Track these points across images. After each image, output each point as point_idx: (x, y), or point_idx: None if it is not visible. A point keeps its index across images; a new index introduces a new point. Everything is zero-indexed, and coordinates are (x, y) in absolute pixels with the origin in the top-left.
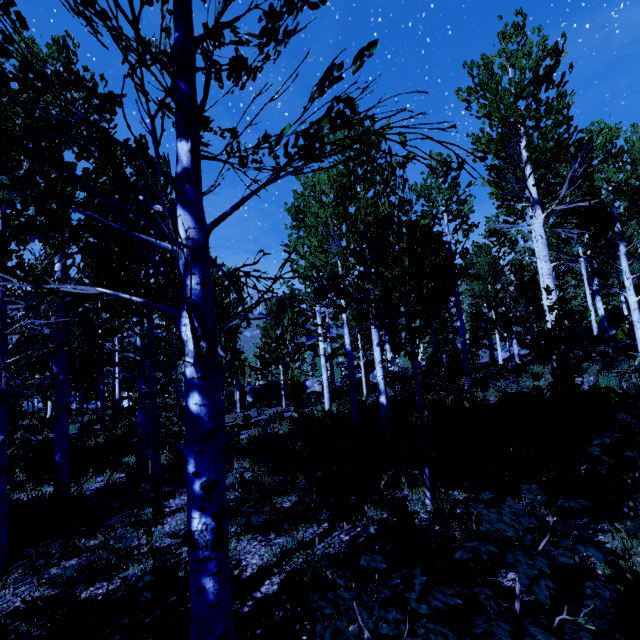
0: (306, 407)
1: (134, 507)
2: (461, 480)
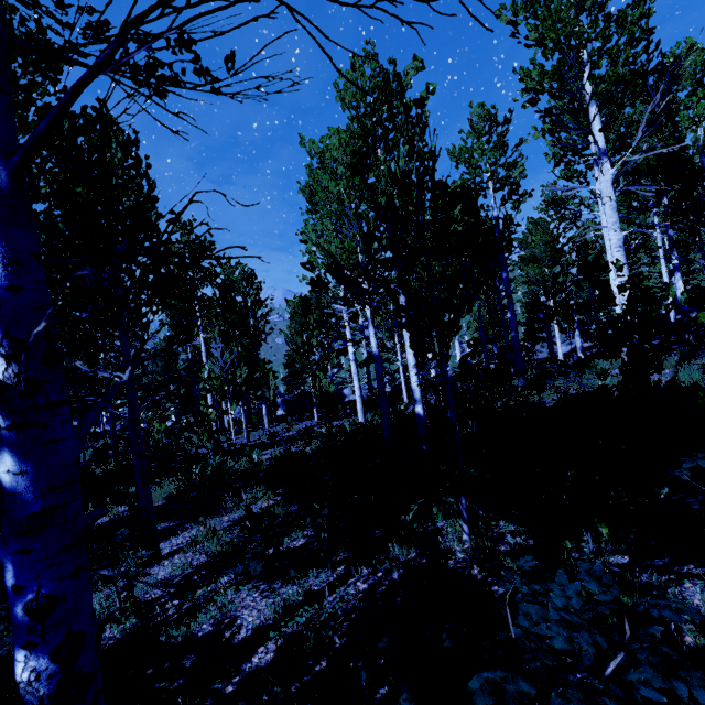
0: (341, 419)
1: (130, 548)
2: (508, 506)
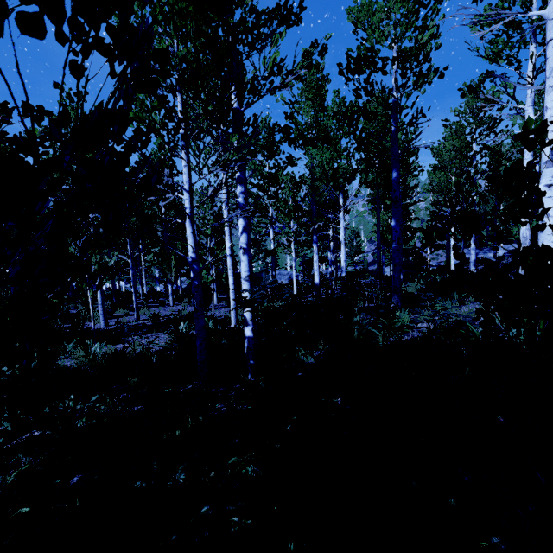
0: None
1: None
2: None
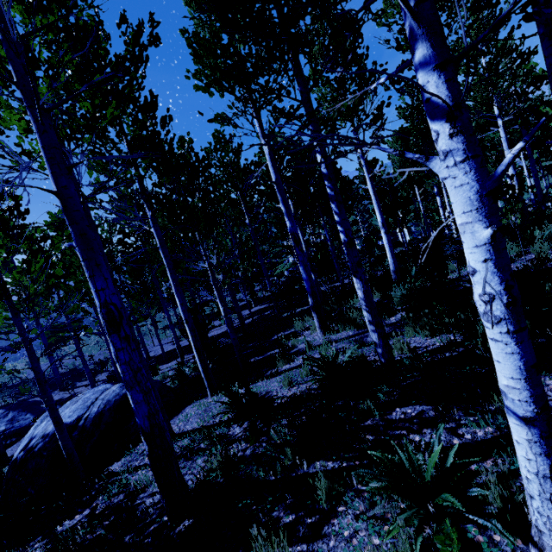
0: None
1: None
2: None
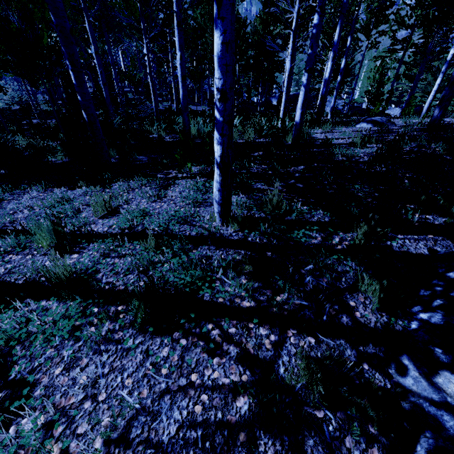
0: None
1: None
2: None
